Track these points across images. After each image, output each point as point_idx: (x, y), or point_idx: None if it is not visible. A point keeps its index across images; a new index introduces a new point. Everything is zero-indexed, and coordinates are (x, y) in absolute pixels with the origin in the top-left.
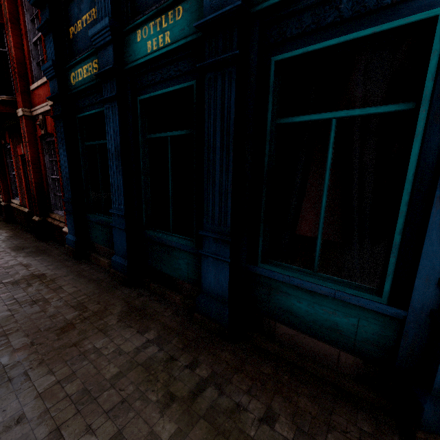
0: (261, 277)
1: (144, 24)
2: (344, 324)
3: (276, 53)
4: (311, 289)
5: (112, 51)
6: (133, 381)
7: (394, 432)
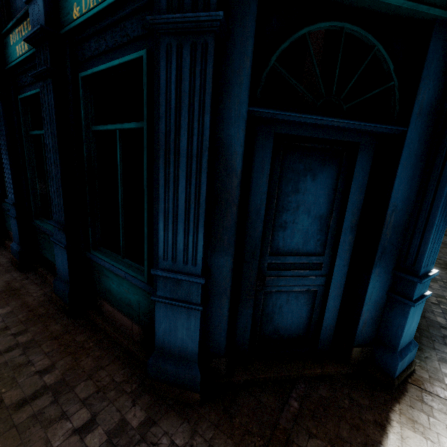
0: (94, 262)
1: (13, 29)
2: (133, 301)
3: (84, 70)
4: (115, 272)
5: None
6: None
7: (138, 382)
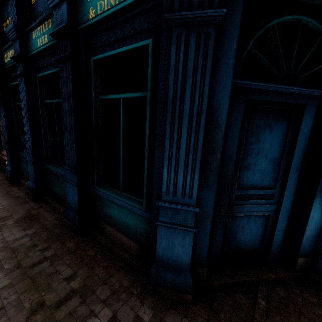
0: (97, 195)
1: (35, 28)
2: (131, 224)
3: (94, 55)
4: (116, 203)
5: (18, 43)
6: (0, 257)
7: (141, 286)
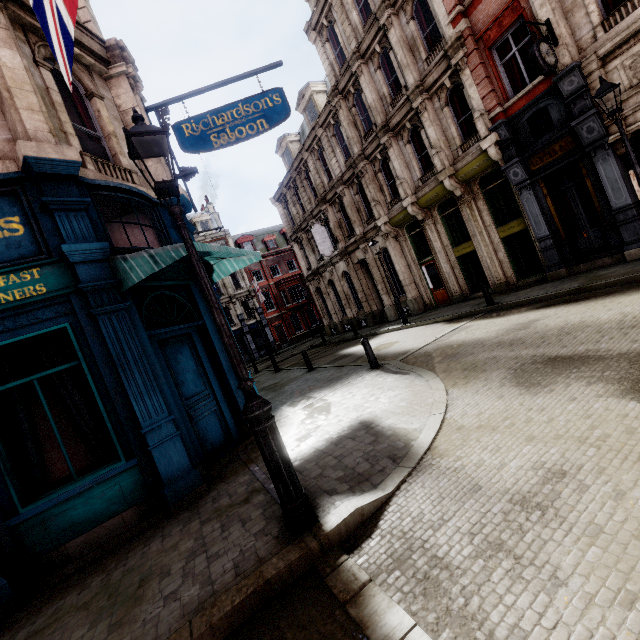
0: (30, 521)
1: None
2: (114, 495)
3: None
4: (79, 492)
5: None
6: None
7: (165, 521)
